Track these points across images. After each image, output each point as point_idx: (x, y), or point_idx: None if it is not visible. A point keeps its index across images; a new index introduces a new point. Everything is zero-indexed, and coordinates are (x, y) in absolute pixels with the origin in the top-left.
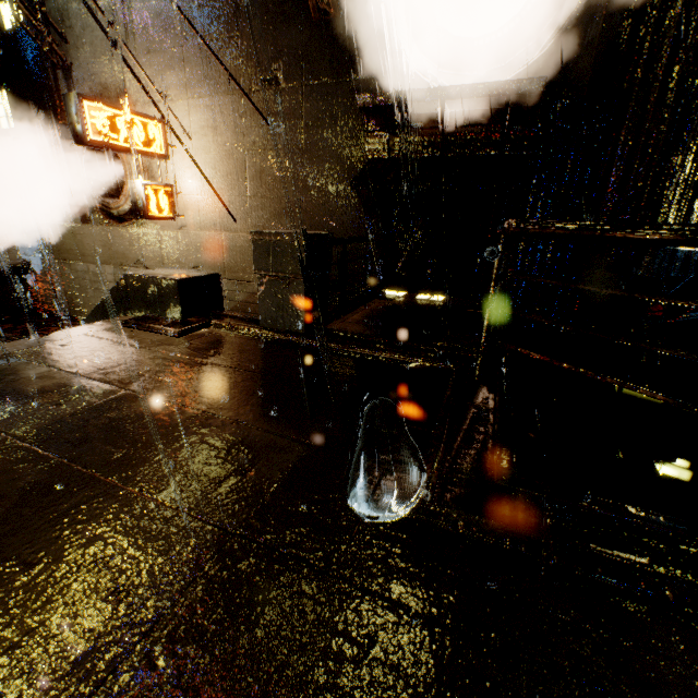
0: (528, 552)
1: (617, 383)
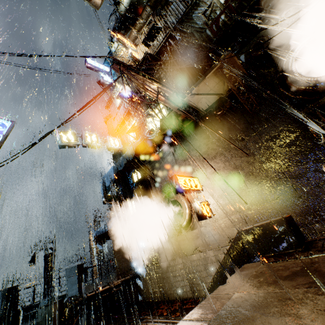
0: None
1: None
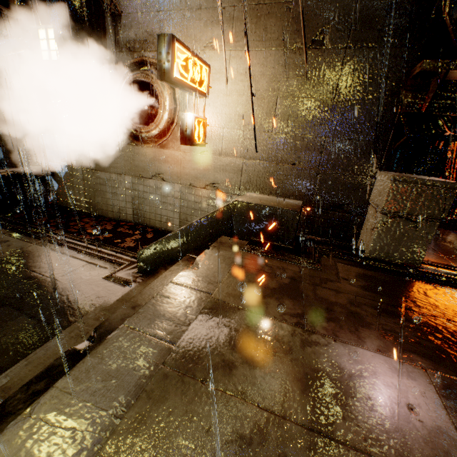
0: None
1: None
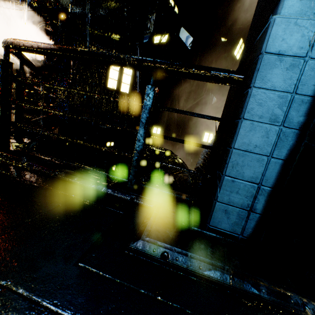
0: None
1: None
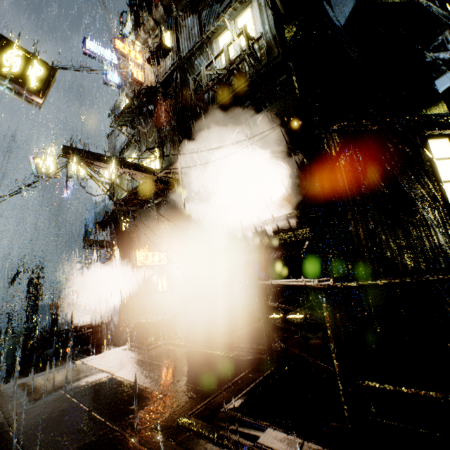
0: (210, 435)
1: (305, 356)
